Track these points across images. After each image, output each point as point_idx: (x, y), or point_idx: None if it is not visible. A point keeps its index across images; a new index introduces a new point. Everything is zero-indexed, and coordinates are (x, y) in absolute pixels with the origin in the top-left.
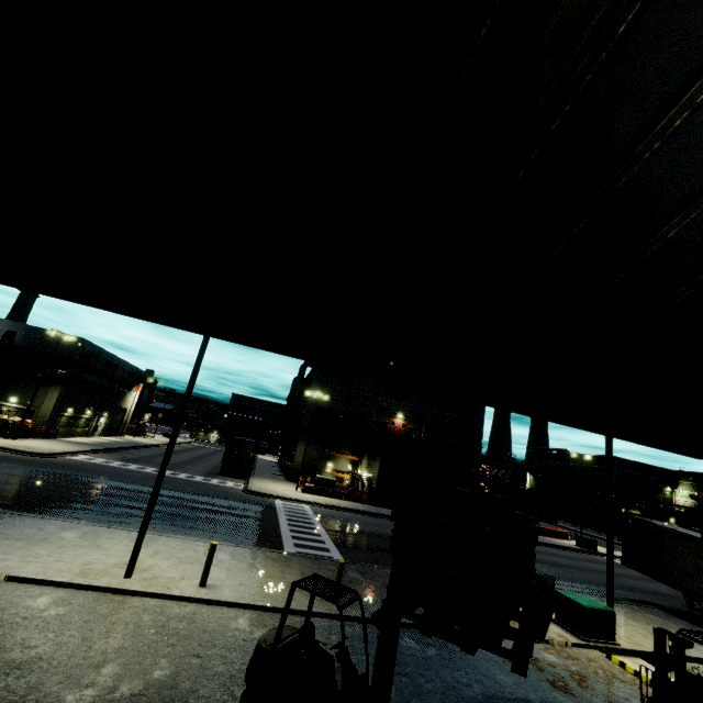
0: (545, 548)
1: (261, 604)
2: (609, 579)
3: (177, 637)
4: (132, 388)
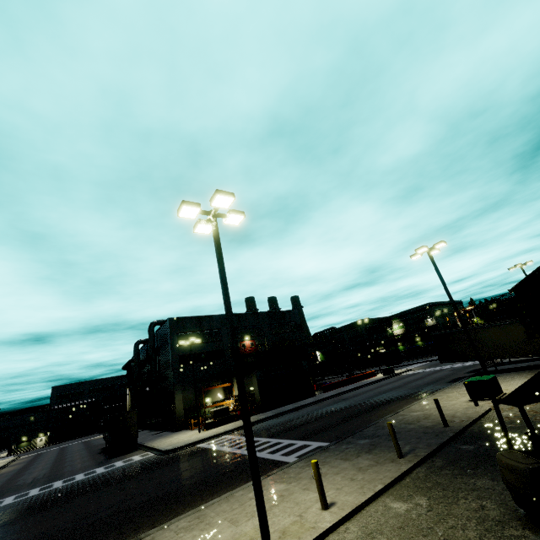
0: (377, 384)
1: (382, 487)
2: (480, 360)
3: None
4: None
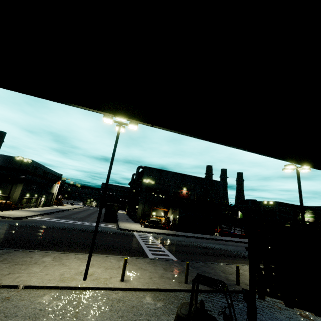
0: None
1: (154, 288)
2: None
3: (121, 311)
4: (55, 183)
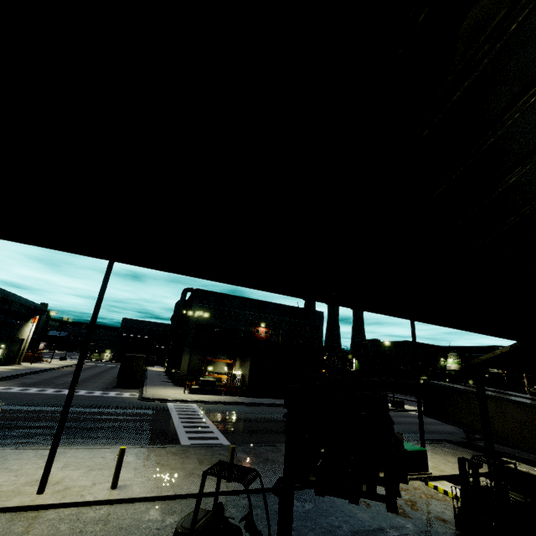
0: None
1: (169, 494)
2: (421, 428)
3: None
4: (28, 320)
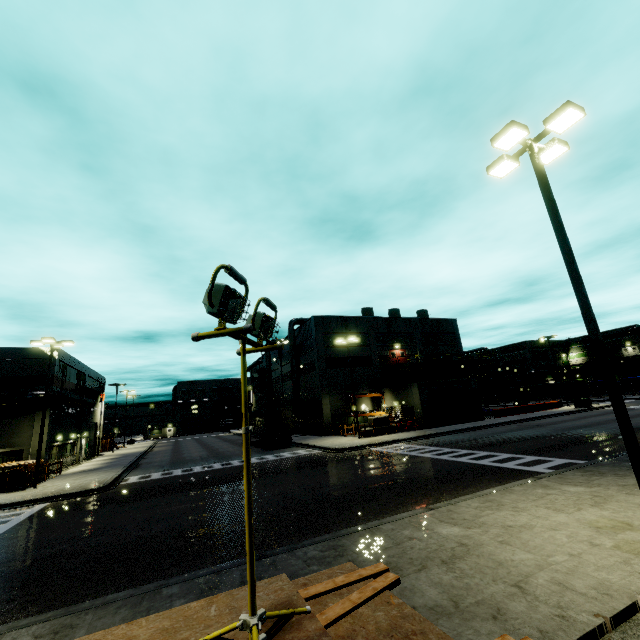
0: (572, 415)
1: None
2: None
3: None
4: (97, 399)
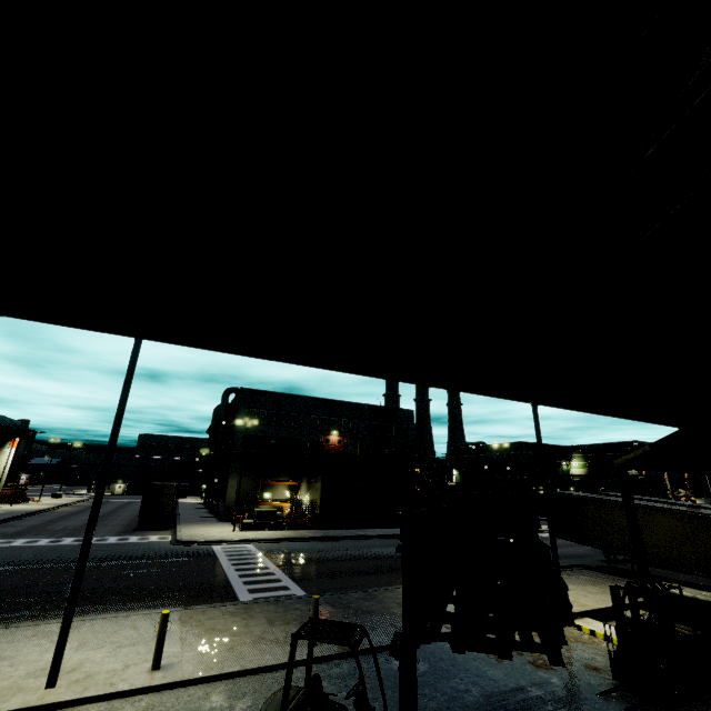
0: None
1: (234, 670)
2: (554, 552)
3: None
4: (4, 444)
